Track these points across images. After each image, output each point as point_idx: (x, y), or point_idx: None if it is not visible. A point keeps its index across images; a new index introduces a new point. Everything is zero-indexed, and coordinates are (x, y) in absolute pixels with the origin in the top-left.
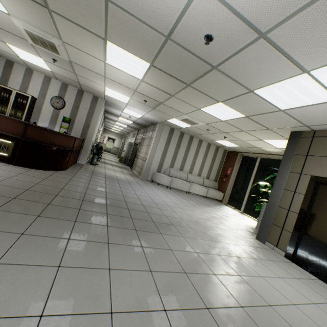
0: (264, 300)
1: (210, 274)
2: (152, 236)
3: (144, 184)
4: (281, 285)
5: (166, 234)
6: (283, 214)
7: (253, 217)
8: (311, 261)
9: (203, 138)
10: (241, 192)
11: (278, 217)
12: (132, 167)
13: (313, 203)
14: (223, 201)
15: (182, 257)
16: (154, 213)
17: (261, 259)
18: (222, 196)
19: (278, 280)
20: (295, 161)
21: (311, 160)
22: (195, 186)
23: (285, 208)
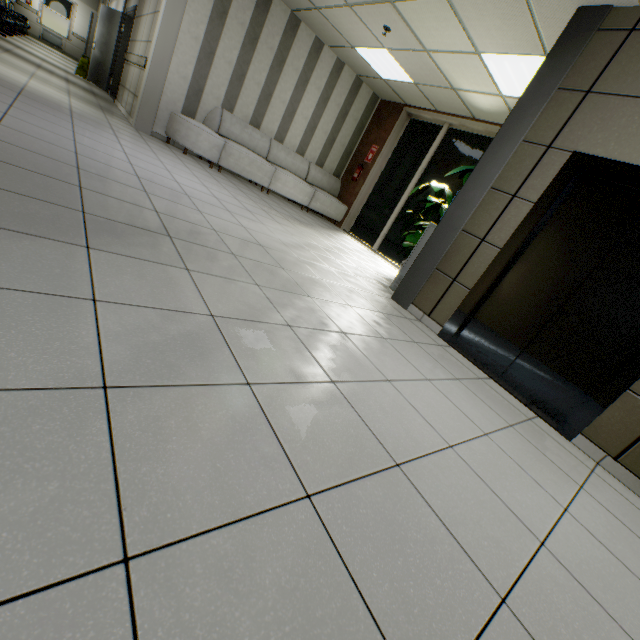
0: (386, 452)
1: (231, 384)
2: (27, 248)
3: (134, 137)
4: (429, 399)
5: (117, 253)
6: (467, 248)
7: (394, 263)
8: (487, 346)
9: (326, 33)
10: (385, 209)
11: (454, 256)
12: (117, 95)
13: (545, 226)
14: (344, 224)
15: (135, 329)
16: (112, 195)
17: (396, 339)
18: (343, 213)
19: (424, 388)
20: (551, 109)
21: (594, 108)
22: (287, 176)
23: (478, 234)
